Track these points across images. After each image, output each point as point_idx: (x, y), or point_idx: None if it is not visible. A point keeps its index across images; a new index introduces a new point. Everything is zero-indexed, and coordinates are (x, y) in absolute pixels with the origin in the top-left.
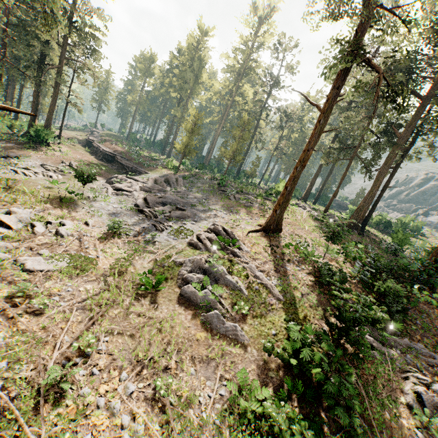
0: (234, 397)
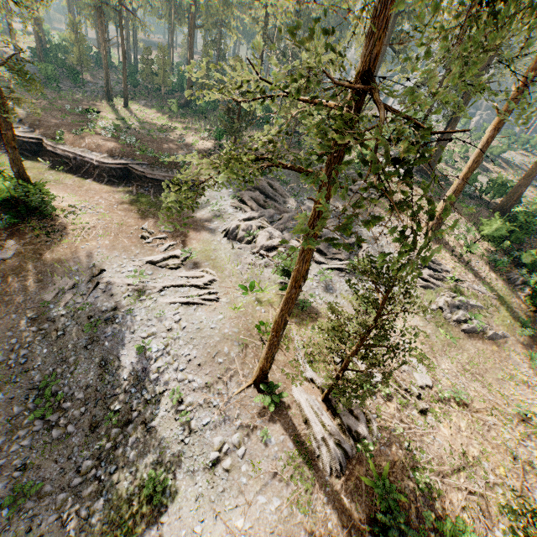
0: (531, 365)
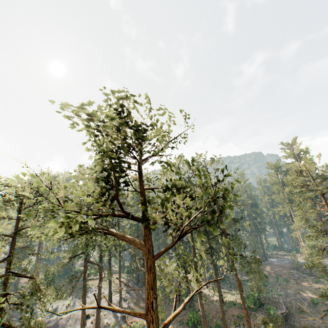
0: None
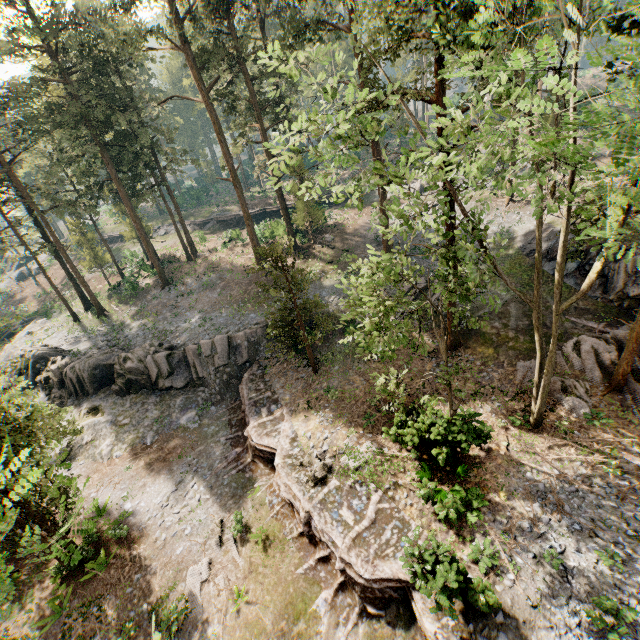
0: None
